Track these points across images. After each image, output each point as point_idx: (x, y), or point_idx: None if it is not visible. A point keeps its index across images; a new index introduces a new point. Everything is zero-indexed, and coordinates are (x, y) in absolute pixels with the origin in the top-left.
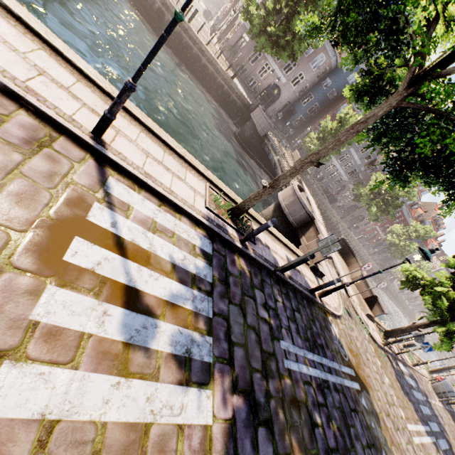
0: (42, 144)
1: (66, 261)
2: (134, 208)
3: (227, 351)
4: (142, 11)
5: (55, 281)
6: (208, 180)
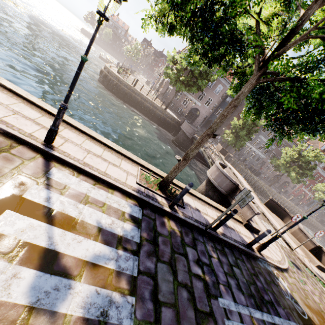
0: (1, 151)
1: None
2: (69, 187)
3: (152, 312)
4: (107, 87)
5: None
6: (141, 165)
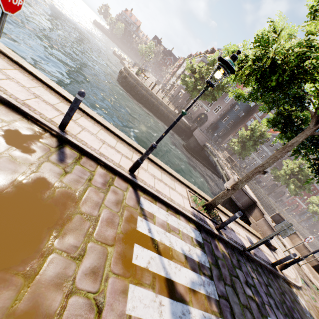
0: (109, 184)
1: (134, 263)
2: (156, 216)
3: None
4: (126, 88)
5: (132, 280)
6: (186, 186)
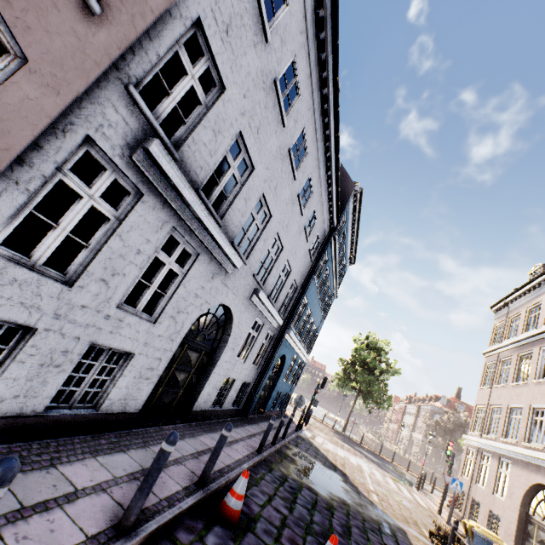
0: None
1: None
2: None
3: None
4: None
5: None
6: None
